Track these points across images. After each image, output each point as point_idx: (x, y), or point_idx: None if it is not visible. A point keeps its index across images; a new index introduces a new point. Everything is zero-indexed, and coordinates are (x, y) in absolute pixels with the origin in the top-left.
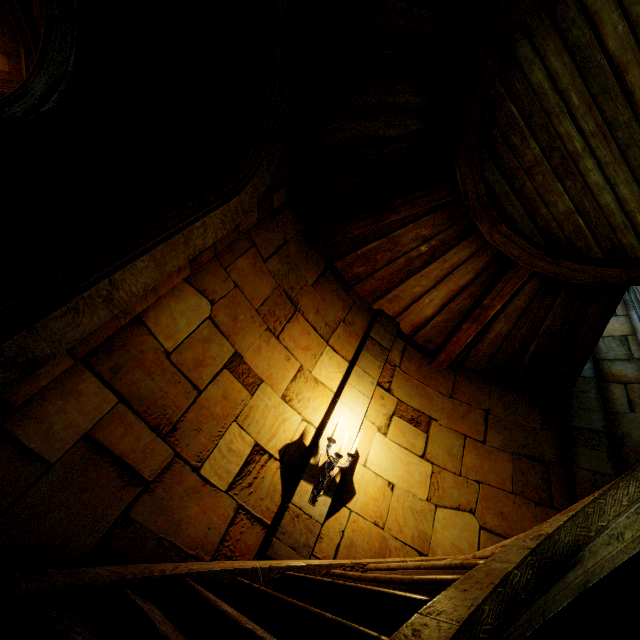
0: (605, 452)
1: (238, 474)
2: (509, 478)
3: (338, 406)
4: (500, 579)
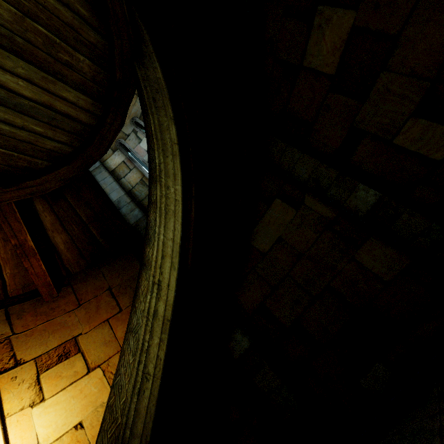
0: None
1: None
2: None
3: None
4: None
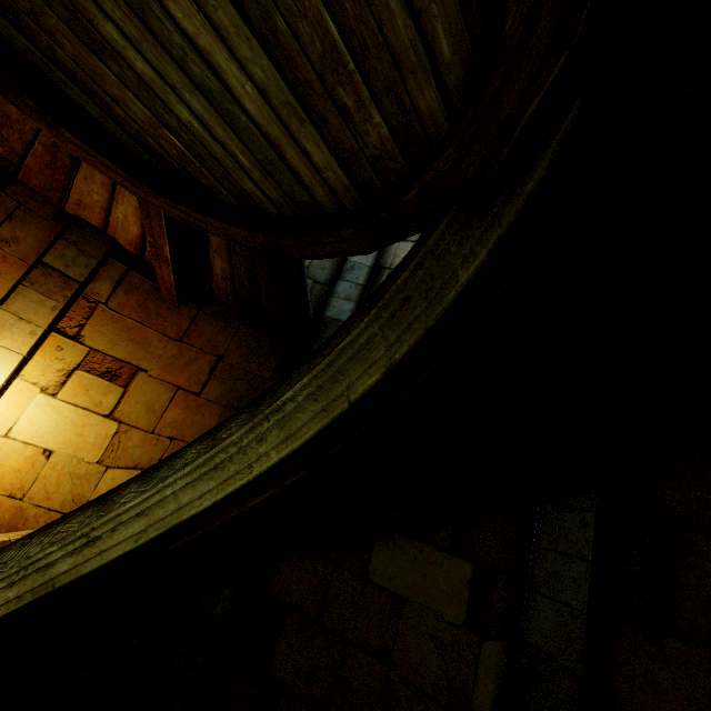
0: None
1: None
2: None
3: None
4: None
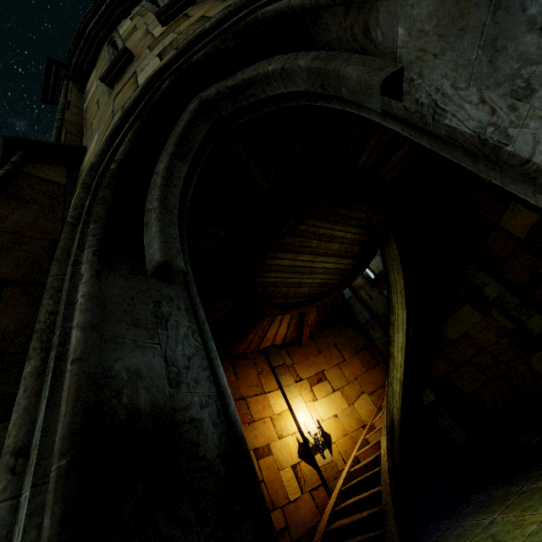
0: (377, 327)
1: (298, 484)
2: (362, 366)
3: (296, 414)
4: (386, 451)
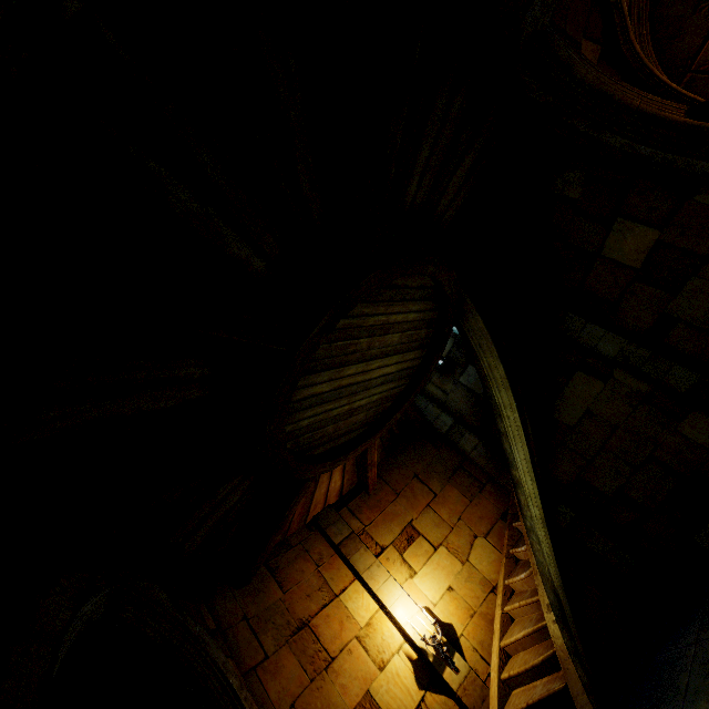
0: (466, 433)
1: None
2: (462, 496)
3: (393, 612)
4: (568, 653)
